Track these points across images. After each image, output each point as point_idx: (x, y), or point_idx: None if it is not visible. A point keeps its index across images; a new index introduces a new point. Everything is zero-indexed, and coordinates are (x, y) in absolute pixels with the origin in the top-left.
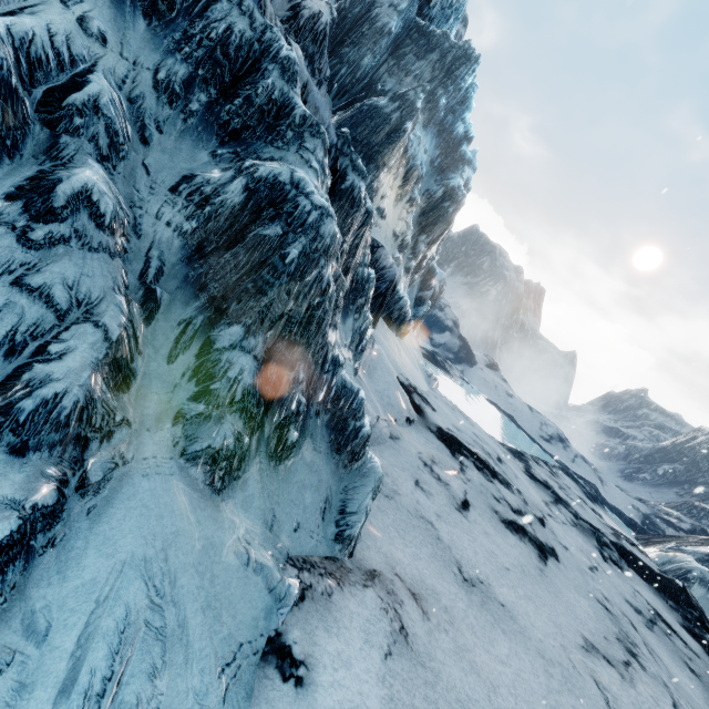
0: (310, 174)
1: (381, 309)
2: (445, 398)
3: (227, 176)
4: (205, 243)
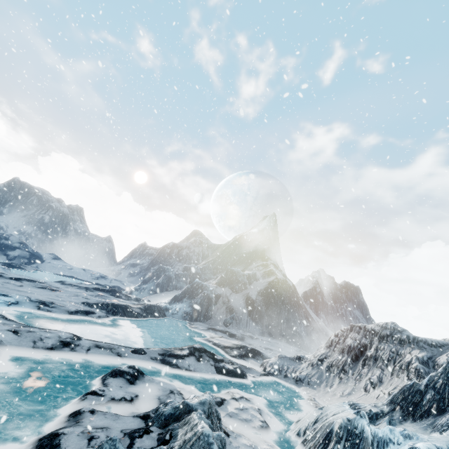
0: None
1: None
2: None
3: None
4: None
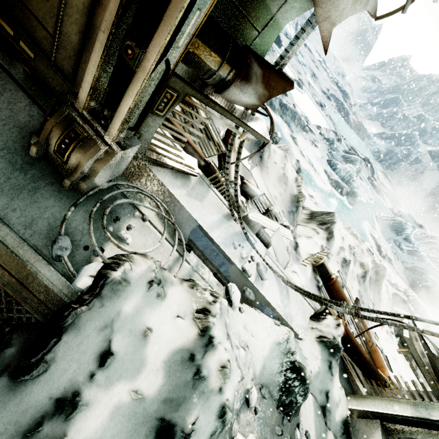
0: None
1: None
2: None
3: None
4: None
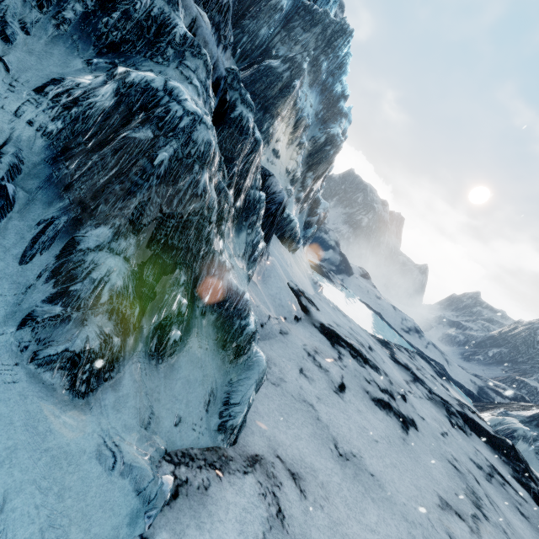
0: (190, 89)
1: (273, 227)
2: (328, 300)
3: (99, 81)
4: (73, 144)
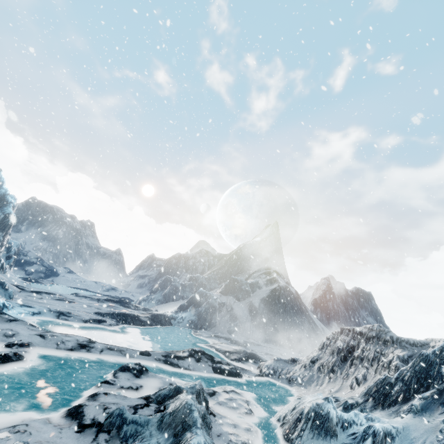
0: None
1: None
2: None
3: None
4: None
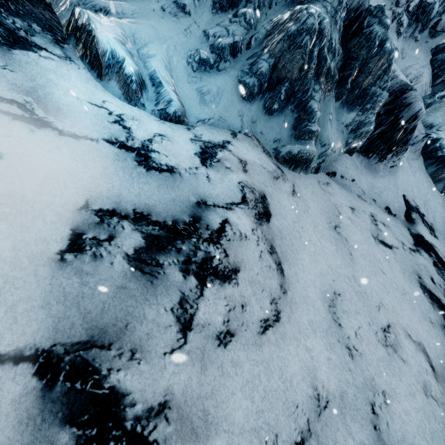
0: (322, 10)
1: (397, 132)
2: None
3: (287, 13)
4: (271, 33)
